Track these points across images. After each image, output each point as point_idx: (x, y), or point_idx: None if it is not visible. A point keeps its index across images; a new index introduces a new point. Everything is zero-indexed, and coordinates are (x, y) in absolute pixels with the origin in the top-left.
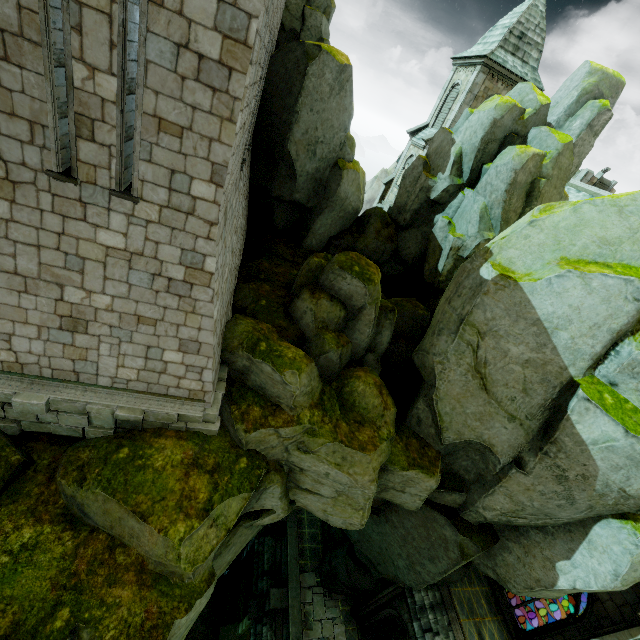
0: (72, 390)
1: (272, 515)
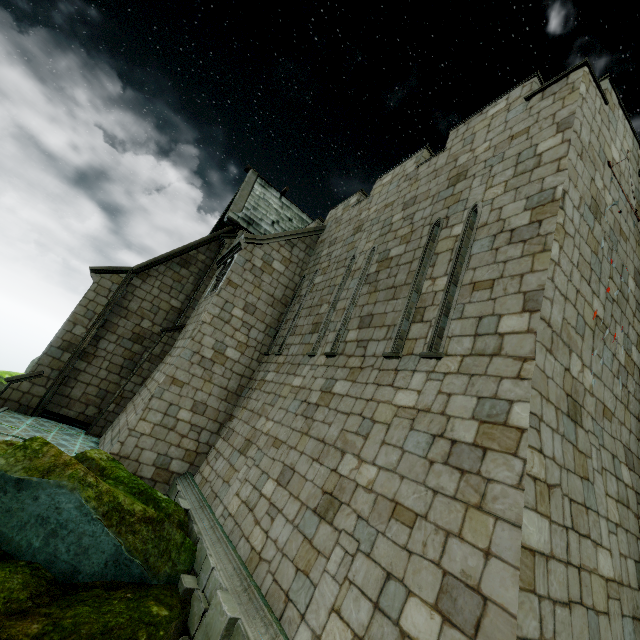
0: (263, 627)
1: None
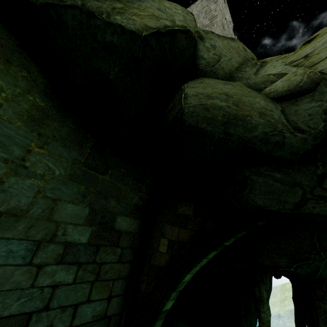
0: None
1: (284, 77)
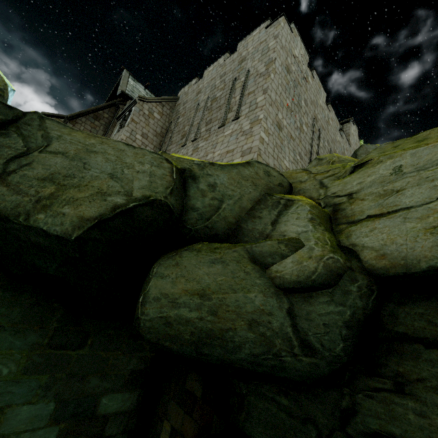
0: None
1: (298, 252)
